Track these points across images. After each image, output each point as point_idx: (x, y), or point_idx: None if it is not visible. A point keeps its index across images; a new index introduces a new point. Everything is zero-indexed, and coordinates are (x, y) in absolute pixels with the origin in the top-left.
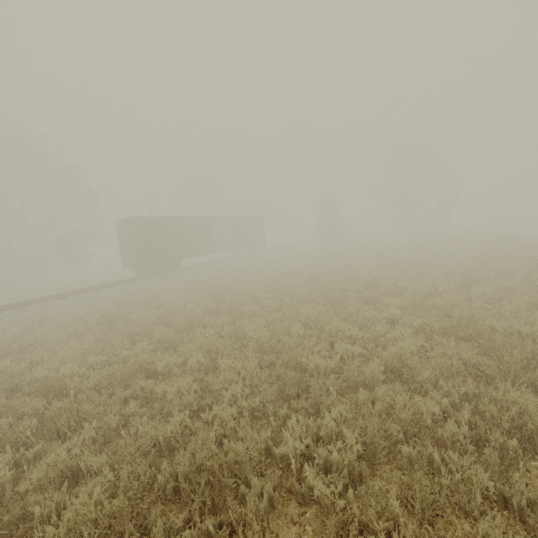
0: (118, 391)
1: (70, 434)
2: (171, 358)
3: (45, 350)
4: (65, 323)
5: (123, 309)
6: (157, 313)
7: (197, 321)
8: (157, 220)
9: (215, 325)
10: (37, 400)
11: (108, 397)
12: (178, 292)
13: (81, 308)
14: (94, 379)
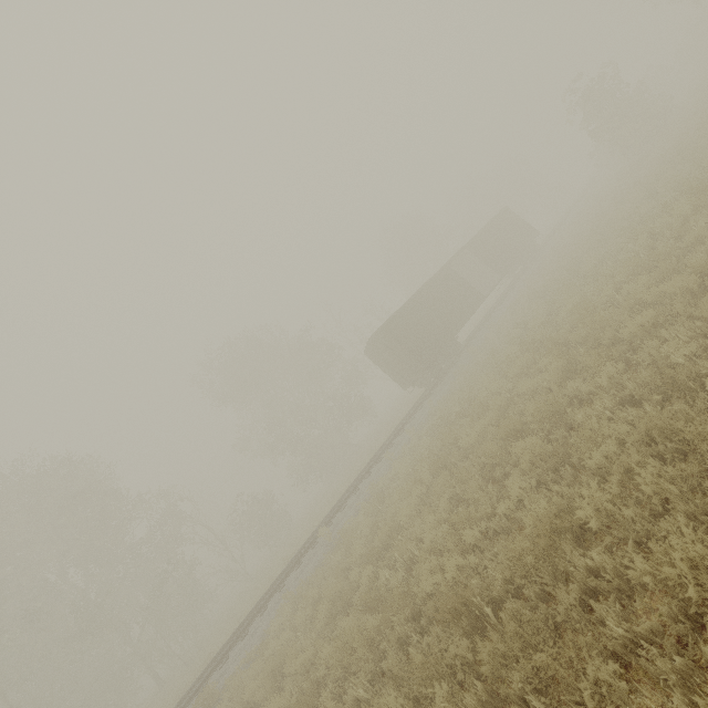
0: (559, 594)
1: (547, 707)
2: (594, 494)
3: (407, 537)
4: (401, 491)
5: (445, 439)
6: (489, 422)
7: (561, 401)
8: (397, 317)
9: (599, 389)
10: (450, 630)
11: (542, 598)
12: (487, 376)
13: (402, 462)
14: (498, 574)
